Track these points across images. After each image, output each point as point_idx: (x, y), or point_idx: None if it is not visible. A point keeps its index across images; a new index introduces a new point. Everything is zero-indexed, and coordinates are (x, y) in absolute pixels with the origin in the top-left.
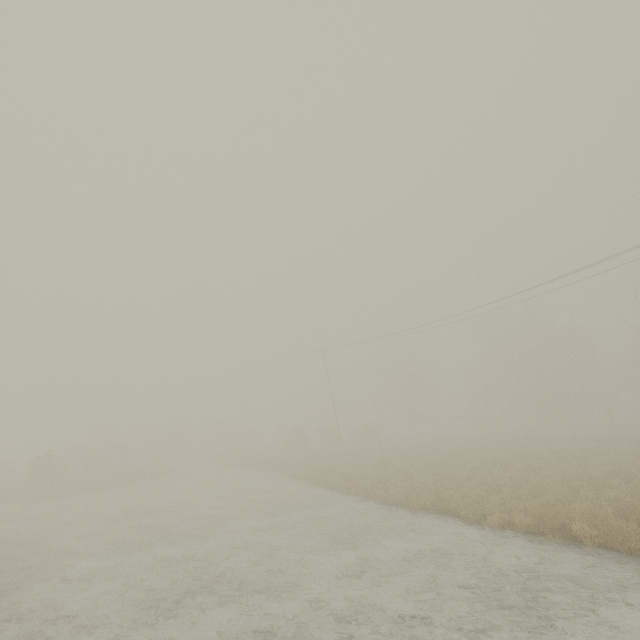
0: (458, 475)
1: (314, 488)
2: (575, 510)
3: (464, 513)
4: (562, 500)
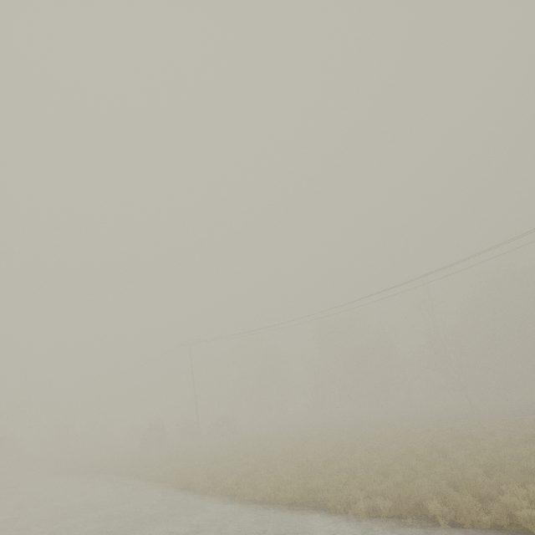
0: (315, 462)
1: (175, 491)
2: (425, 488)
3: (332, 503)
4: (406, 478)
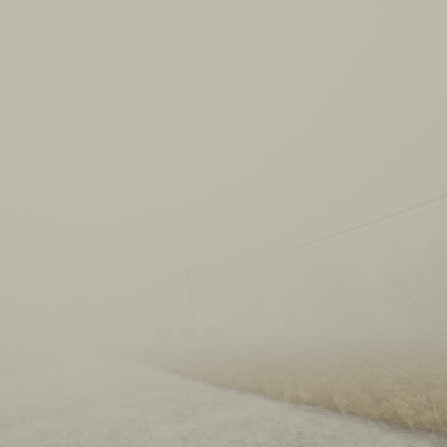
0: (270, 364)
1: (169, 373)
2: (336, 387)
3: (269, 391)
4: (332, 381)
